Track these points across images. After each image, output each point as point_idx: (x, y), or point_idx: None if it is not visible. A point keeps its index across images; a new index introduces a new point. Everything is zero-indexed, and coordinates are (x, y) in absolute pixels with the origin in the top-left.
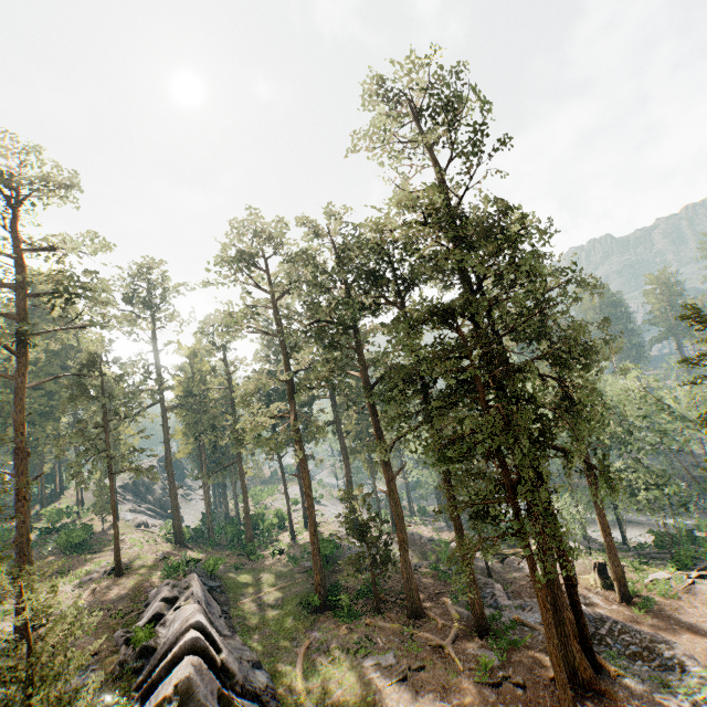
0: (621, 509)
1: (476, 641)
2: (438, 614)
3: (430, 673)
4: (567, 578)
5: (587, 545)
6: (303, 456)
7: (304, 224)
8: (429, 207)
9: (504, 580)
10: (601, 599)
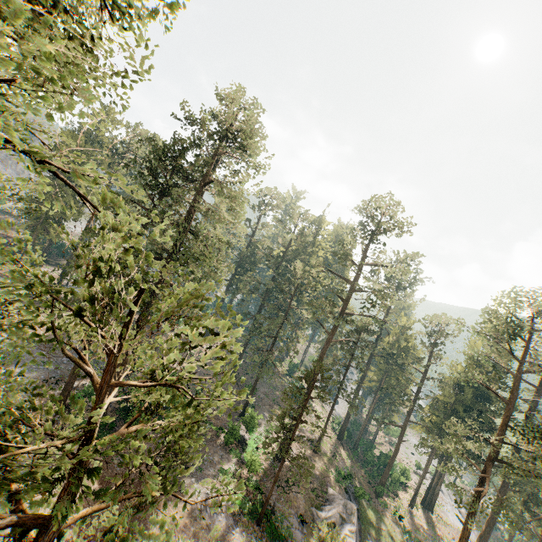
0: None
1: None
2: None
3: None
4: None
5: None
6: (474, 511)
7: None
8: None
9: None
10: None
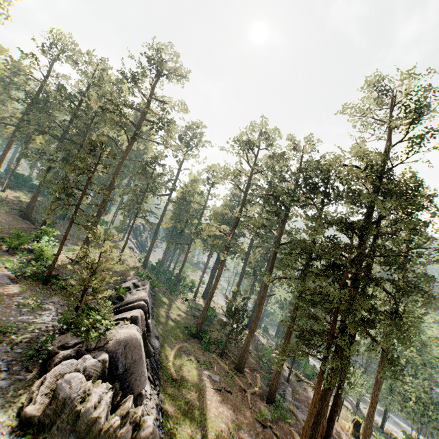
0: (391, 405)
1: (264, 402)
2: (250, 377)
3: (233, 397)
4: (334, 405)
5: (355, 410)
6: (224, 259)
7: (290, 140)
8: (371, 162)
9: (294, 390)
10: (347, 437)
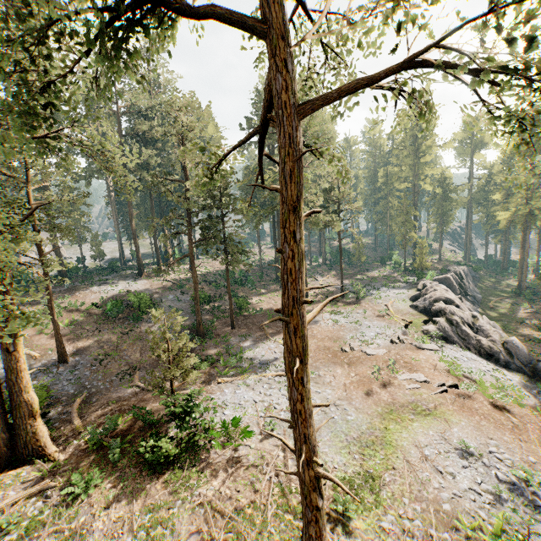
0: None
1: None
2: None
3: None
4: None
5: None
6: (527, 232)
7: None
8: None
9: None
10: None
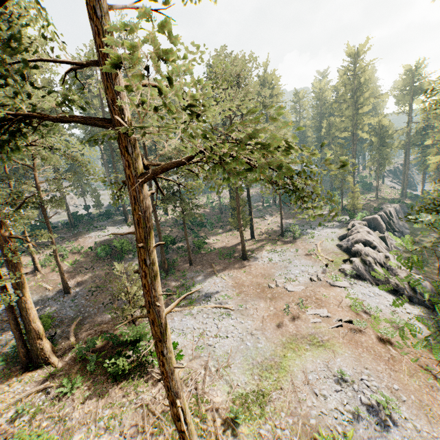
0: None
1: None
2: None
3: None
4: None
5: None
6: None
7: None
8: None
9: None
10: None
